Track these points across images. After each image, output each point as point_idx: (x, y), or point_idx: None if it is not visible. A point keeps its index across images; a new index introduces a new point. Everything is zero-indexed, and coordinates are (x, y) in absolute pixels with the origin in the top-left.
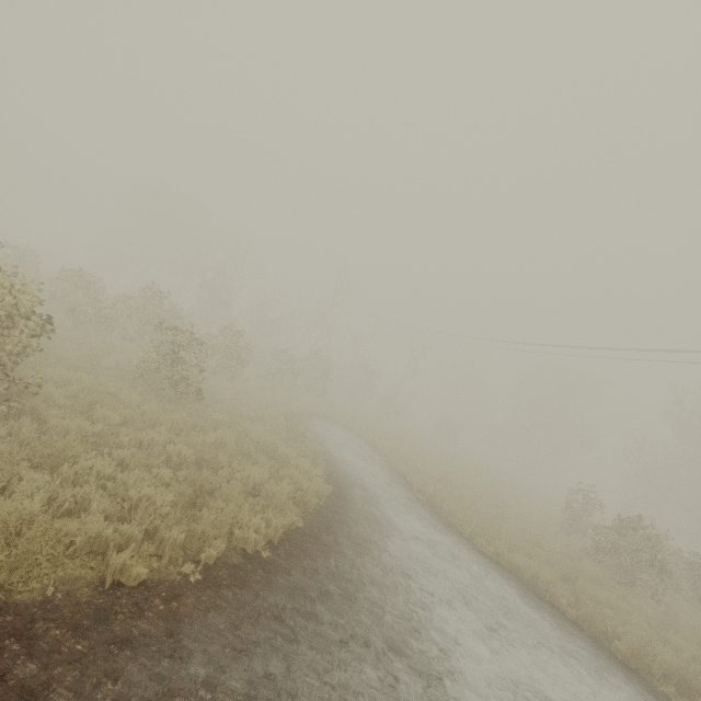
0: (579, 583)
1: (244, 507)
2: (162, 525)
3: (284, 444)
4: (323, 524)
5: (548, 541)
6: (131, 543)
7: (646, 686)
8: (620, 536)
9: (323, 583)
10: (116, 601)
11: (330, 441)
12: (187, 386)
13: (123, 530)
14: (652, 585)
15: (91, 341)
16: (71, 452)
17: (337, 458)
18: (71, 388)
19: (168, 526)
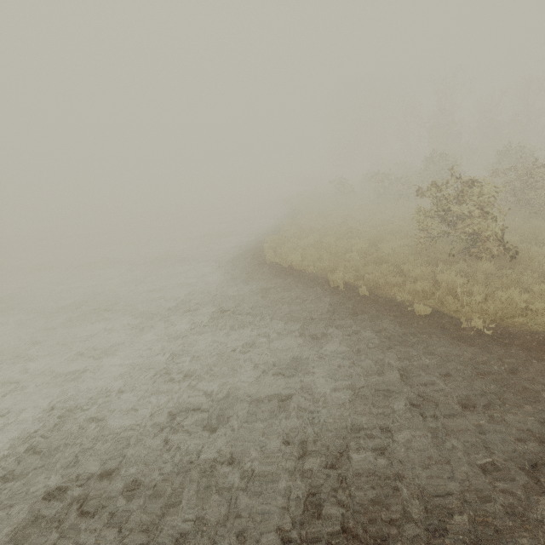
0: None
1: None
2: None
3: None
4: None
5: None
6: None
7: None
8: None
9: None
10: None
11: None
12: None
13: None
14: None
15: None
16: None
17: None
18: None
19: None
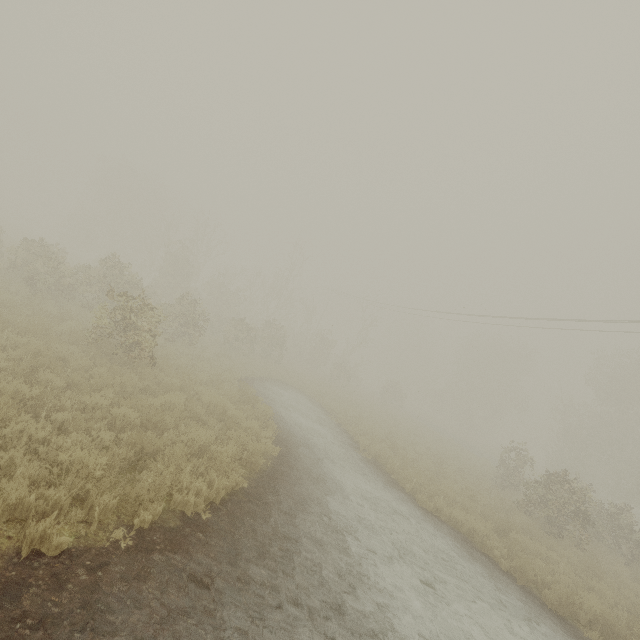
0: (512, 535)
1: (186, 469)
2: (93, 489)
3: (234, 407)
4: (269, 484)
5: (483, 496)
6: (58, 509)
7: (574, 633)
8: (548, 490)
9: (264, 544)
10: (32, 573)
11: (282, 405)
12: (141, 351)
13: (49, 496)
14: (577, 534)
15: (47, 307)
16: (1, 416)
17: (289, 420)
18: (16, 352)
19: (101, 490)
